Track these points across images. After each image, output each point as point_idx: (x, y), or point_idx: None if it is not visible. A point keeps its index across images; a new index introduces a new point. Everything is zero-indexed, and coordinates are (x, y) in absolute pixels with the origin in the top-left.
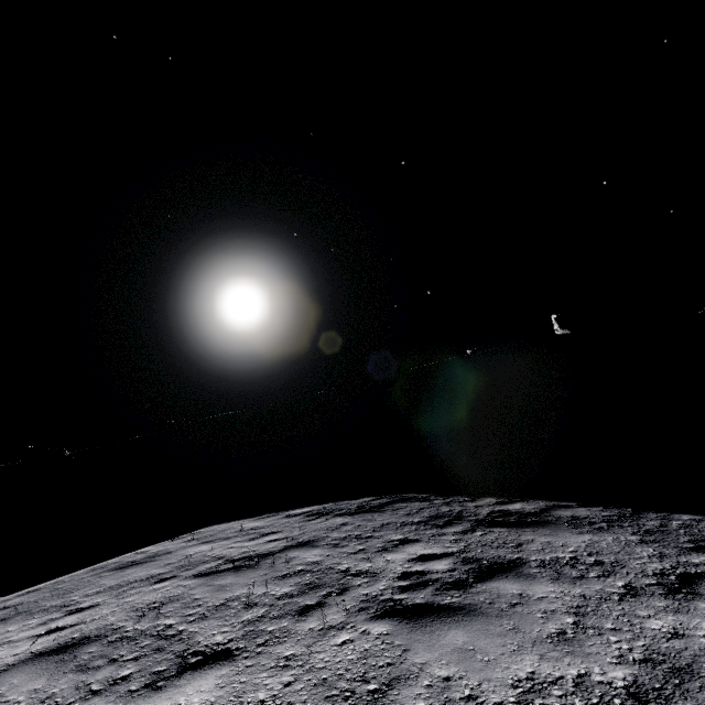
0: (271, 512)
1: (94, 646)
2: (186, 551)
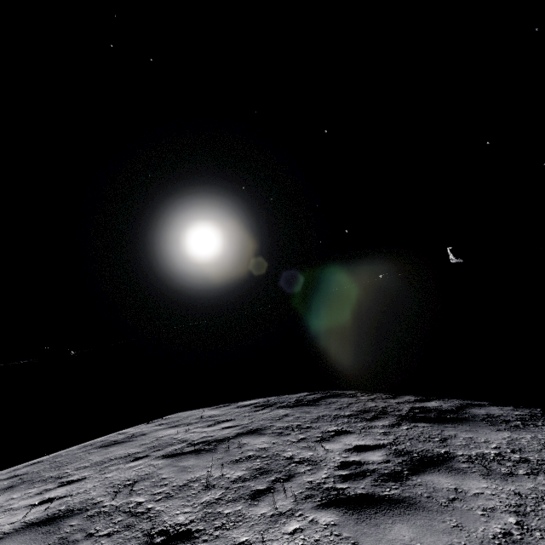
0: (225, 403)
1: (75, 519)
2: (157, 433)
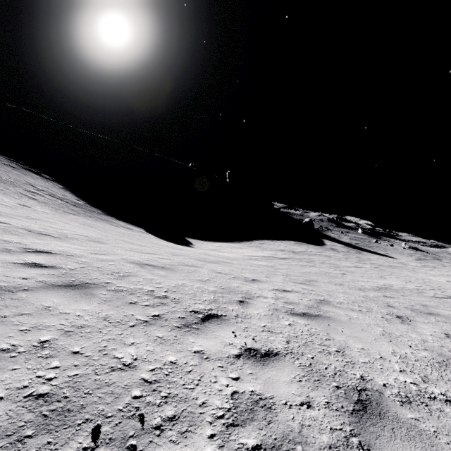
0: (3, 156)
1: None
2: None
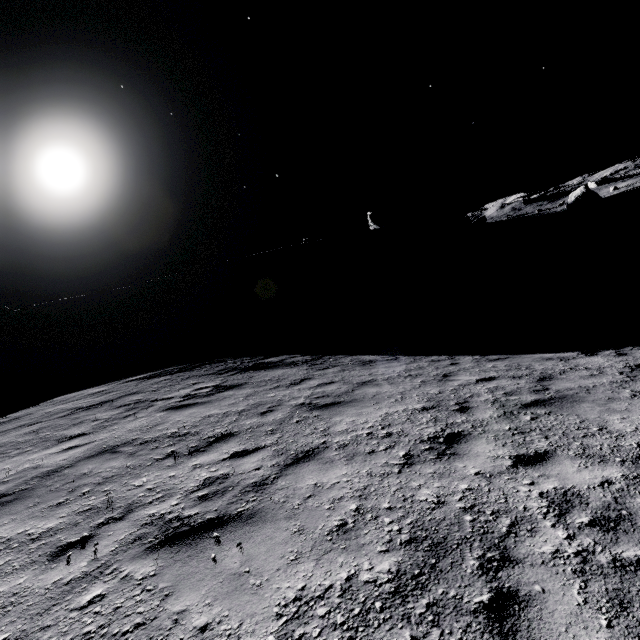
0: (114, 381)
1: (1, 448)
2: (45, 410)
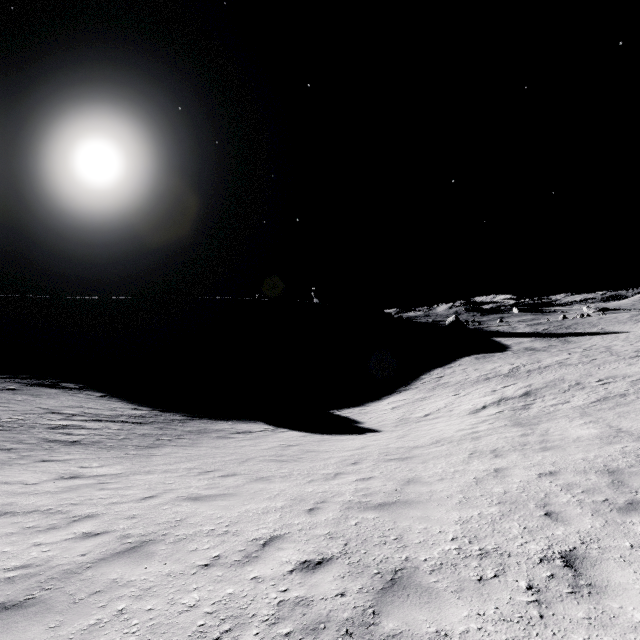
0: None
1: None
2: None
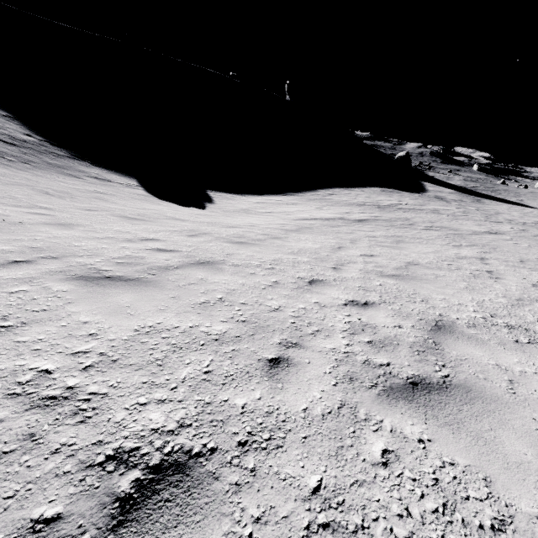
0: None
1: None
2: None
